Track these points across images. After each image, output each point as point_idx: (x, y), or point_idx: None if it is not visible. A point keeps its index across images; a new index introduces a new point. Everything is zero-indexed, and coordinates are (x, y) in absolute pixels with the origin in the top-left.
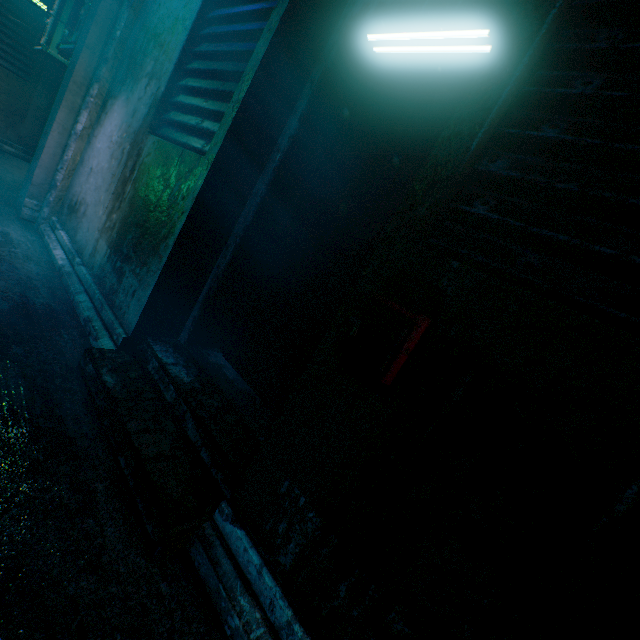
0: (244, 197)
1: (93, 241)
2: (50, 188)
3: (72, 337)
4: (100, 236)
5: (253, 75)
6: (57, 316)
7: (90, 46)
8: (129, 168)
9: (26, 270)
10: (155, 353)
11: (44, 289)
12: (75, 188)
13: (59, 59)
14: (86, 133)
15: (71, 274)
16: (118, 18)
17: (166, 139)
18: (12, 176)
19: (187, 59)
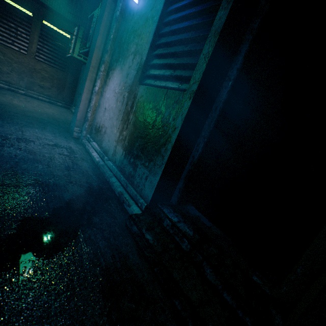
0: (207, 112)
1: (113, 147)
2: (85, 121)
3: (115, 205)
4: (117, 144)
5: (218, 33)
6: (105, 192)
7: (97, 47)
8: (129, 105)
9: (84, 166)
10: (166, 215)
11: (94, 176)
12: (97, 119)
13: (78, 58)
14: (99, 91)
15: (104, 166)
16: (111, 29)
17: (150, 86)
18: (63, 117)
19: (156, 38)
